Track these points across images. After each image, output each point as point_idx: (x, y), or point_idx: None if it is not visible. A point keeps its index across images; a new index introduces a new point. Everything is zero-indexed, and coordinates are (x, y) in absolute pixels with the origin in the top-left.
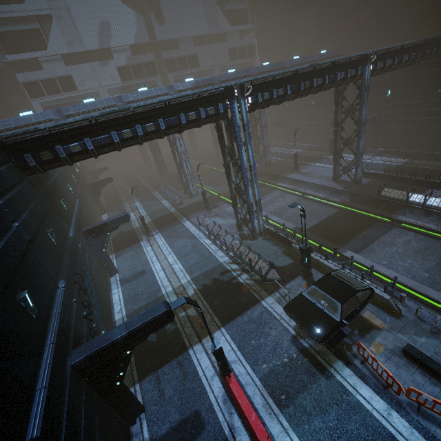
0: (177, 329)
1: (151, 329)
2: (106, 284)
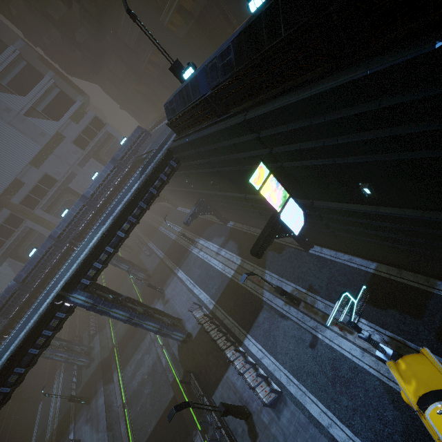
0: None
1: None
2: None
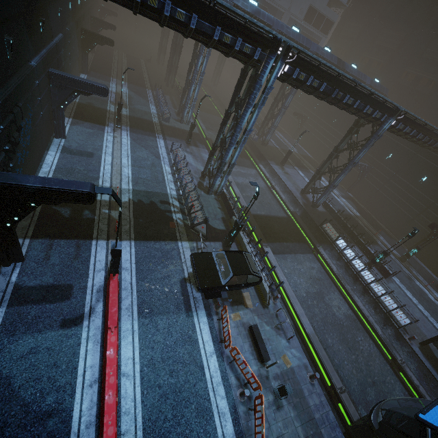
0: (93, 219)
1: (67, 198)
2: (46, 141)
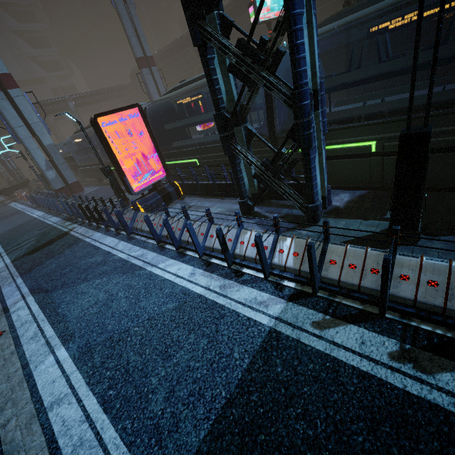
0: None
1: None
2: None
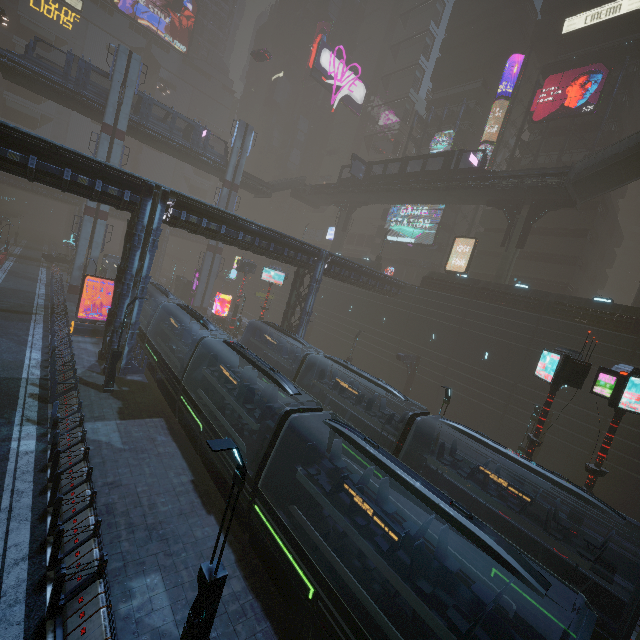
0: None
1: None
2: None
